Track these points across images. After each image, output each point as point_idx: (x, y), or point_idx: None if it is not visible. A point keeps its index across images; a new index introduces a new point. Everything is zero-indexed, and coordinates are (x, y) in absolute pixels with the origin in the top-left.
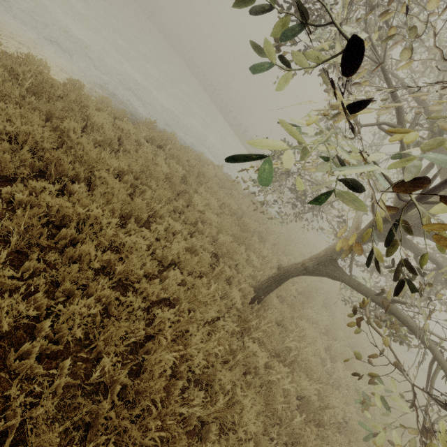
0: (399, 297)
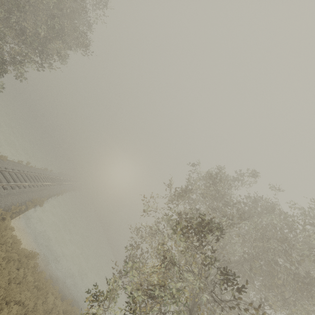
0: None
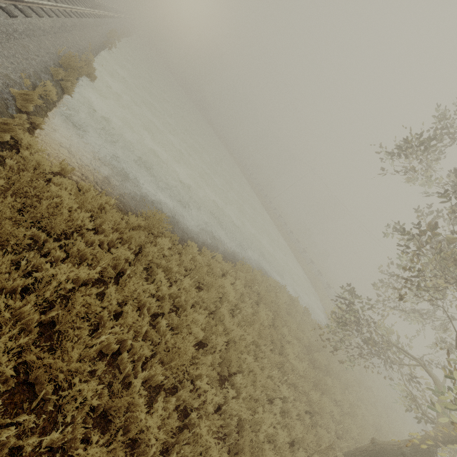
0: None
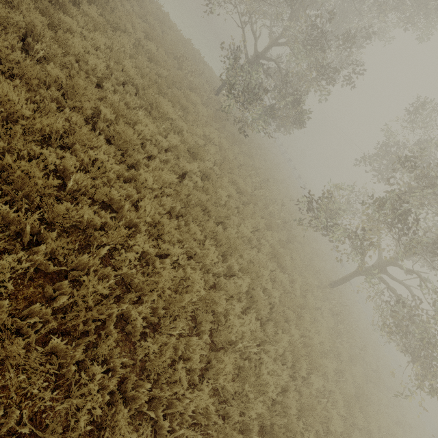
0: (279, 120)
